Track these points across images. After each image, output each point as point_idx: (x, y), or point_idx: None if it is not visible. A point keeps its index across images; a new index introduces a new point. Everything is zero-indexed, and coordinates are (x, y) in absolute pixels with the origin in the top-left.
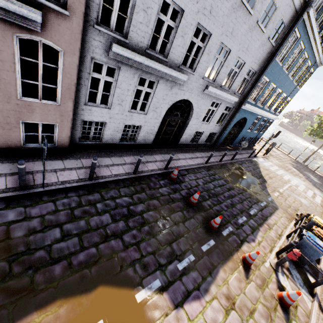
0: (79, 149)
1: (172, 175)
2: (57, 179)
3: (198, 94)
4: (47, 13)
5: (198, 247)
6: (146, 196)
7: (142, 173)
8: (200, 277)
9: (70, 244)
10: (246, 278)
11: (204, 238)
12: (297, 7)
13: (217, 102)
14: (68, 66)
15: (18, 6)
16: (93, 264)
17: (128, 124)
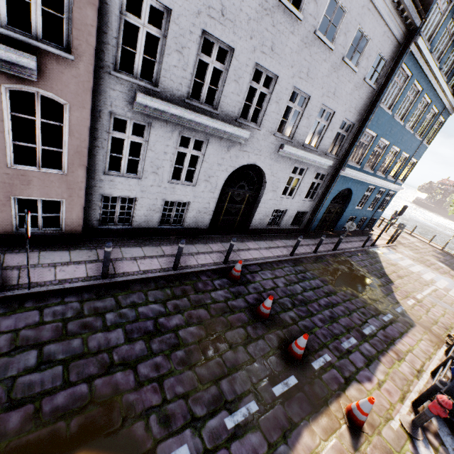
0: (99, 235)
1: (234, 271)
2: (54, 277)
3: (269, 156)
4: (45, 58)
5: (267, 387)
6: (188, 303)
7: (186, 269)
8: (265, 444)
9: (48, 377)
10: (354, 449)
11: (279, 373)
12: (398, 38)
13: (302, 167)
14: (76, 123)
15: (5, 51)
16: (76, 412)
17: (178, 204)
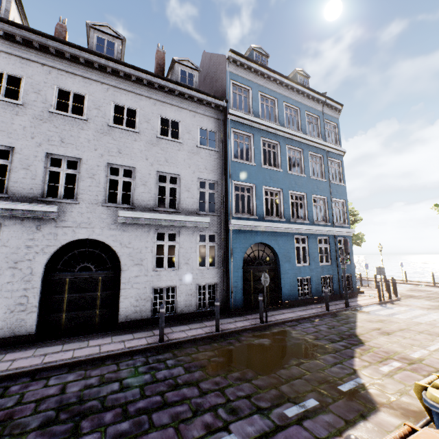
0: None
1: None
2: None
3: (108, 227)
4: None
5: None
6: None
7: None
8: None
9: None
10: None
11: None
12: (214, 116)
13: (170, 231)
14: None
15: None
16: None
17: None
